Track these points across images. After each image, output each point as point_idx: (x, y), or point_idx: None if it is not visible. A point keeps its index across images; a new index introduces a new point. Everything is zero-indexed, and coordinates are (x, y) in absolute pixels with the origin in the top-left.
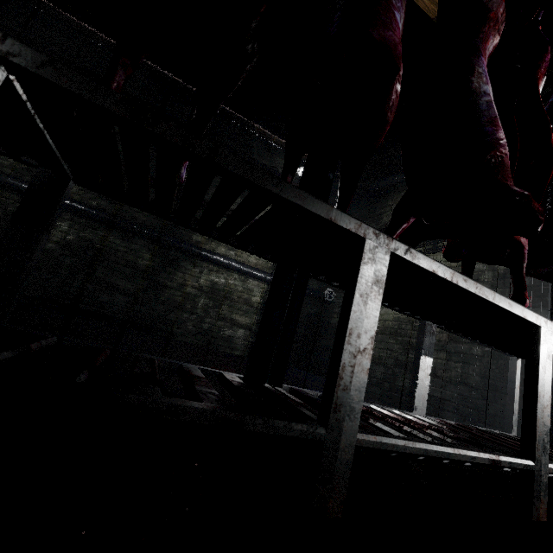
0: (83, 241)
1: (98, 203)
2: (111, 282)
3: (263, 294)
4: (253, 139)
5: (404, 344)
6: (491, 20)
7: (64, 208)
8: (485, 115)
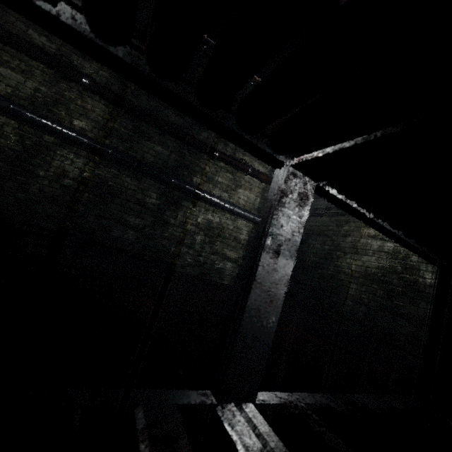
0: (97, 178)
1: (111, 142)
2: (123, 218)
3: (248, 232)
4: (248, 88)
5: (389, 291)
6: None
7: (80, 145)
8: None
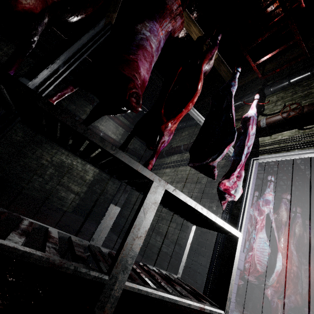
0: None
1: None
2: None
3: (94, 175)
4: None
5: (159, 216)
6: (167, 9)
7: None
8: (136, 42)
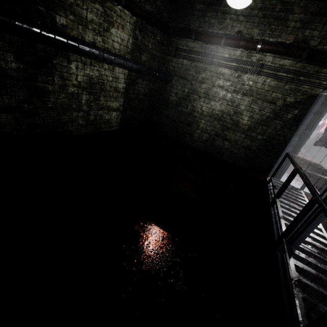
0: None
1: None
2: None
3: (125, 79)
4: None
5: (223, 126)
6: None
7: None
8: None
